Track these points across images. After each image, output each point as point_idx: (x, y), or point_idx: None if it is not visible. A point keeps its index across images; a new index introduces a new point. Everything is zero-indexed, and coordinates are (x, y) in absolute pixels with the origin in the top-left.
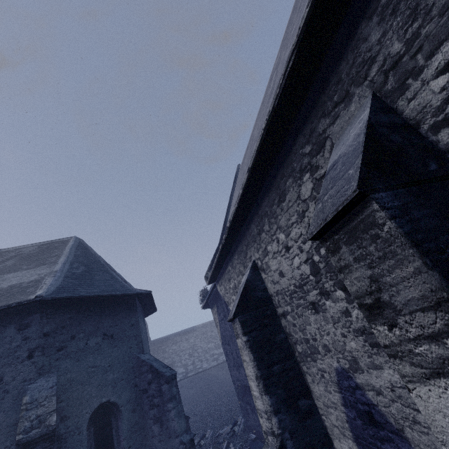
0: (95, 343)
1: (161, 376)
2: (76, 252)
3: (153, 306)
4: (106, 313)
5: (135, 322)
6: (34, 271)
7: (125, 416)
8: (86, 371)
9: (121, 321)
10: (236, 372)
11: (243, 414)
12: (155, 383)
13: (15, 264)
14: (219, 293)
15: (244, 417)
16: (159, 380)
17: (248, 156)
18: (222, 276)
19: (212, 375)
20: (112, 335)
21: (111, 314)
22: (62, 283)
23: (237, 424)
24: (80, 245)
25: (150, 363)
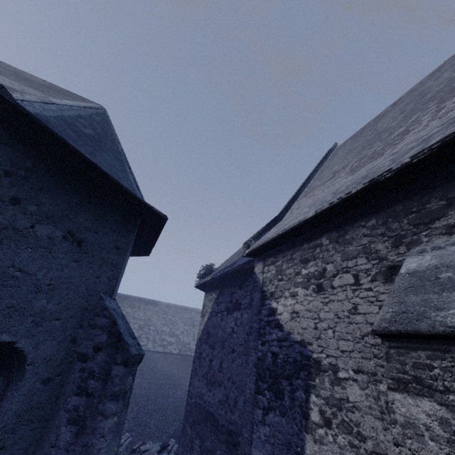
0: (48, 235)
1: (121, 348)
2: (93, 114)
3: (151, 246)
4: (90, 204)
5: (123, 246)
6: (21, 85)
7: (27, 385)
8: (3, 270)
9: (105, 231)
10: (204, 386)
11: (181, 442)
12: (106, 354)
13: (1, 70)
14: (256, 275)
15: (180, 446)
16: (115, 353)
17: (398, 113)
18: (284, 251)
19: (151, 360)
20: (81, 242)
21: (97, 212)
22: (50, 117)
23: (166, 448)
24: (103, 115)
25: (115, 317)
